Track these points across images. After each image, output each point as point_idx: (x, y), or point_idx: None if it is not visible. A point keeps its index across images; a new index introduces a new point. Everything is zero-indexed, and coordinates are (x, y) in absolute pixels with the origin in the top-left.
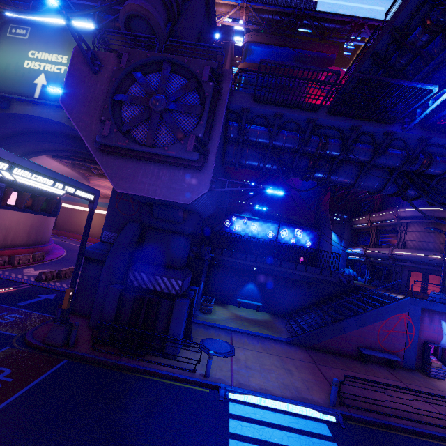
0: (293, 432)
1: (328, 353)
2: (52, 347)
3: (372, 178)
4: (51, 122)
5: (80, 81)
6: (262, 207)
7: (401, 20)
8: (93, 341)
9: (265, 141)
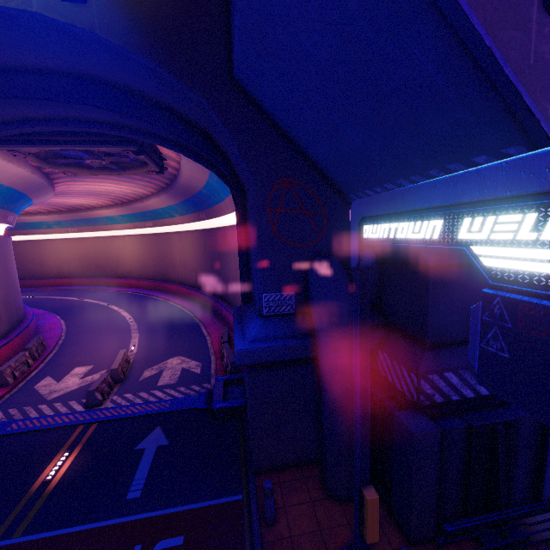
0: None
1: None
2: None
3: None
4: None
5: None
6: None
7: None
8: None
9: None
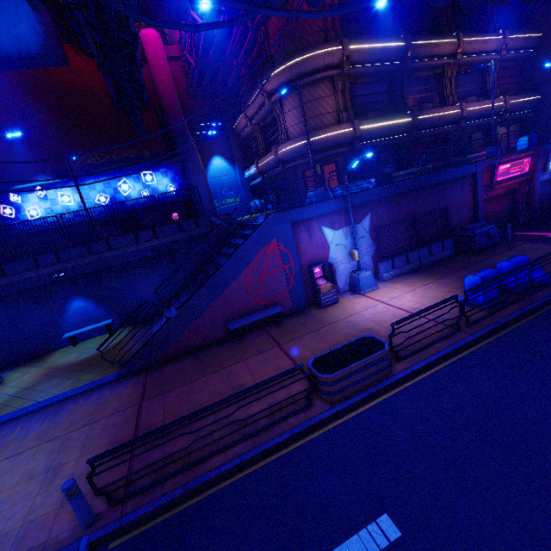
0: None
1: (187, 357)
2: None
3: None
4: None
5: None
6: None
7: None
8: None
9: None
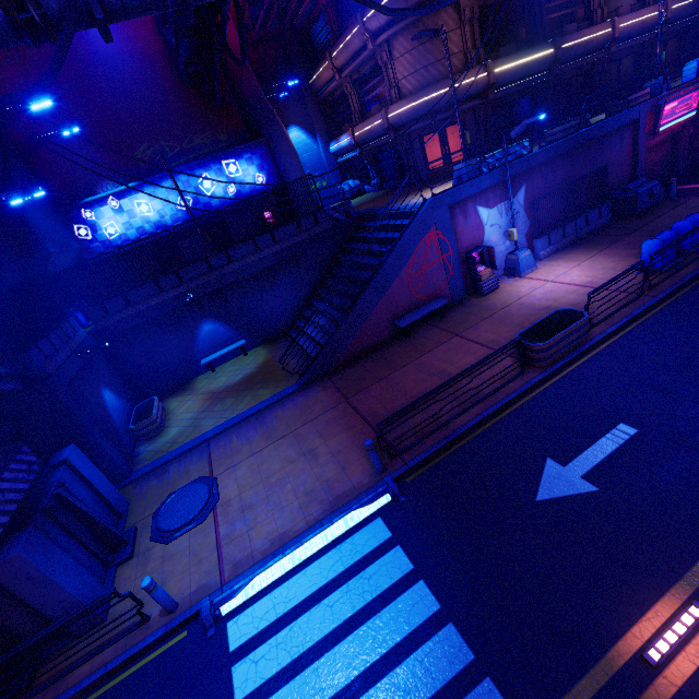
0: (338, 587)
1: (361, 360)
2: None
3: None
4: None
5: None
6: (25, 194)
7: None
8: None
9: None
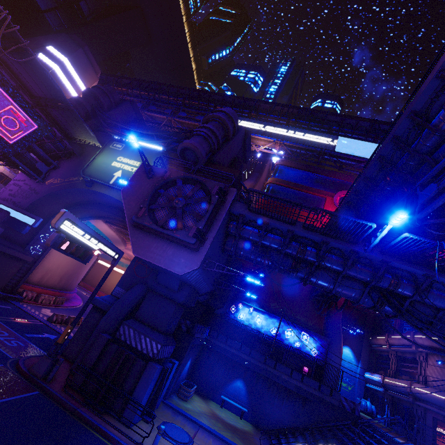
0: None
1: None
2: (34, 376)
3: (348, 288)
4: (113, 199)
5: (138, 181)
6: (252, 294)
7: (370, 174)
8: (67, 382)
9: (256, 239)
